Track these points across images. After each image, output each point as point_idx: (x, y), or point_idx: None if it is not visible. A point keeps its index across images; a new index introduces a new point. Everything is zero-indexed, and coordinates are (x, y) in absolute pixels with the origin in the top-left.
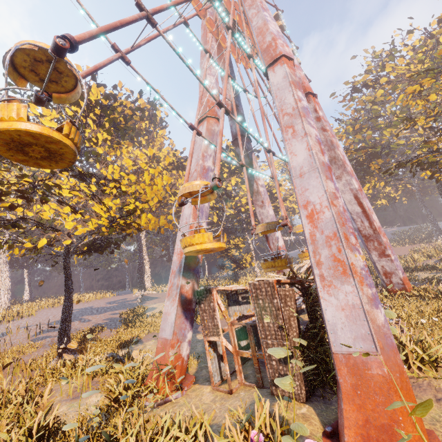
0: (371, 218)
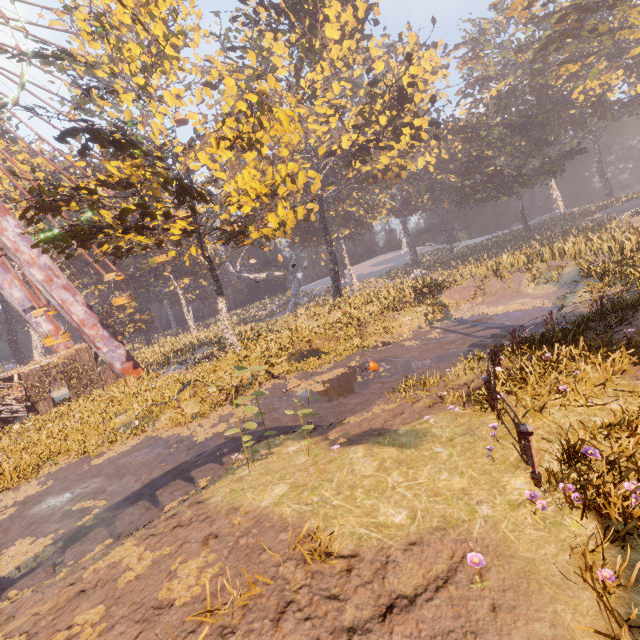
0: (68, 312)
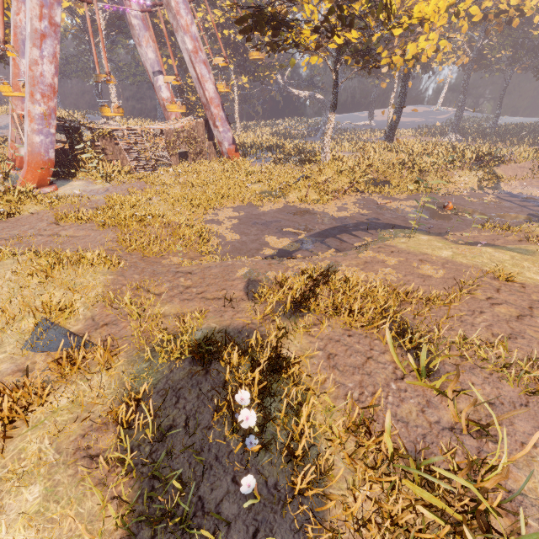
0: (203, 87)
